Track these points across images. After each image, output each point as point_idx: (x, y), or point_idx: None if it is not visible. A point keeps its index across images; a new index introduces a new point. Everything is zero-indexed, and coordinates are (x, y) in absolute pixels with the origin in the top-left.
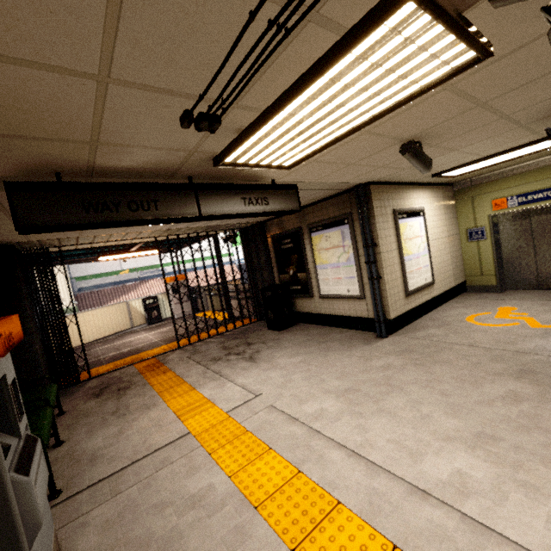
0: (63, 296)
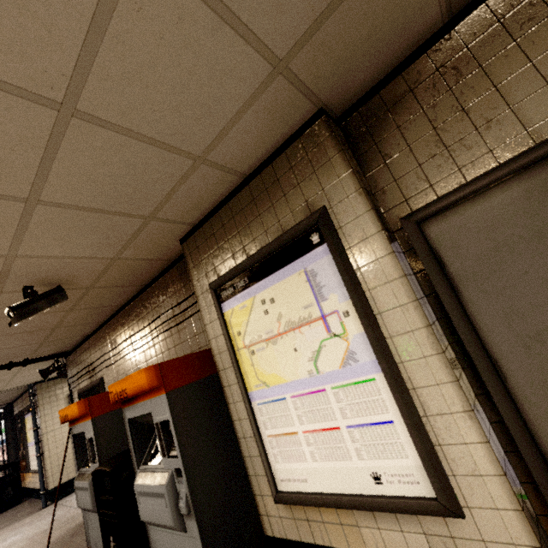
0: None
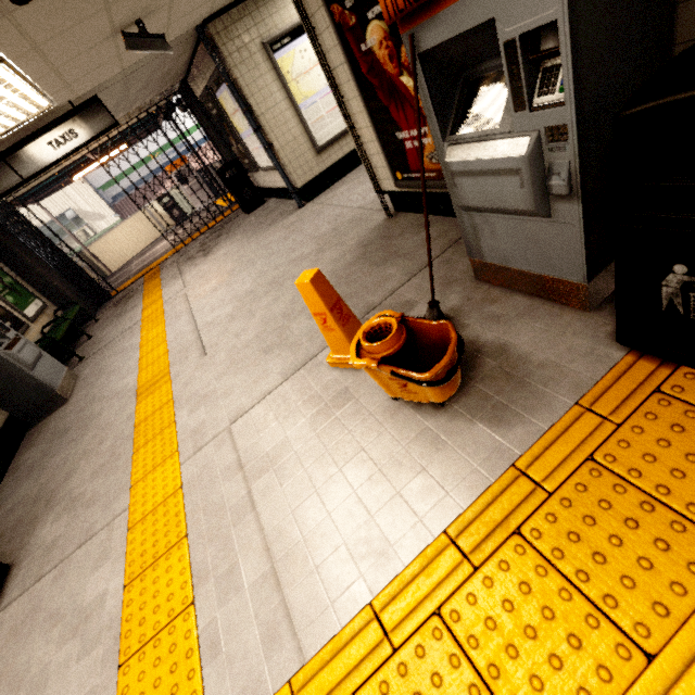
0: (101, 213)
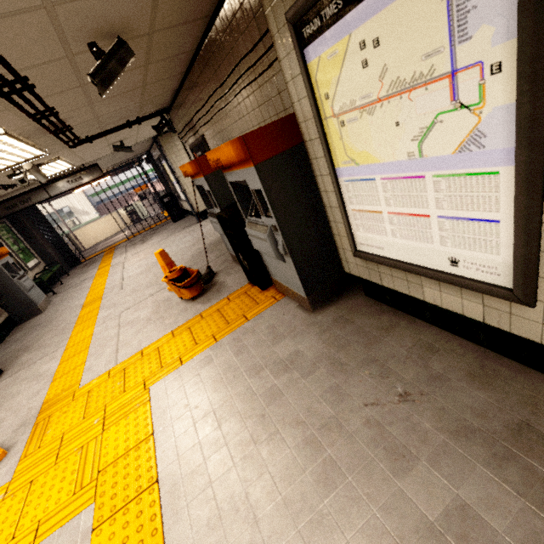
0: (88, 211)
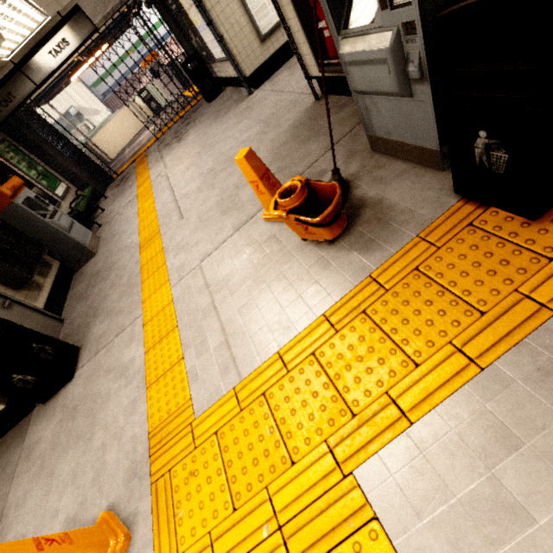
0: (96, 108)
